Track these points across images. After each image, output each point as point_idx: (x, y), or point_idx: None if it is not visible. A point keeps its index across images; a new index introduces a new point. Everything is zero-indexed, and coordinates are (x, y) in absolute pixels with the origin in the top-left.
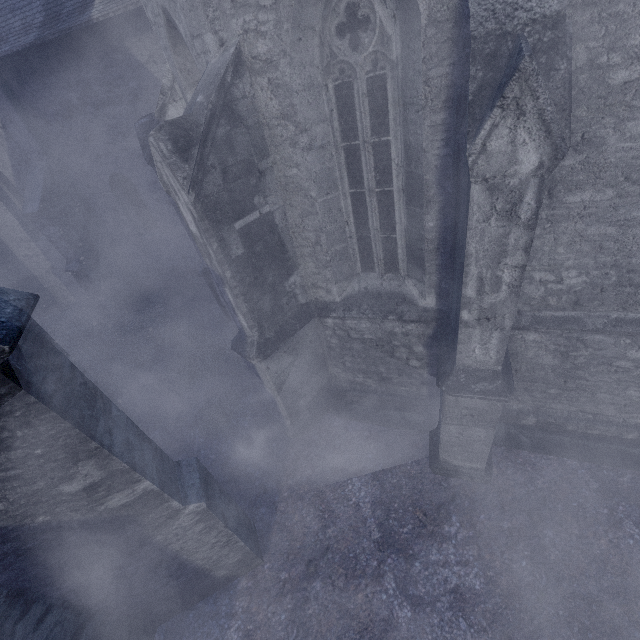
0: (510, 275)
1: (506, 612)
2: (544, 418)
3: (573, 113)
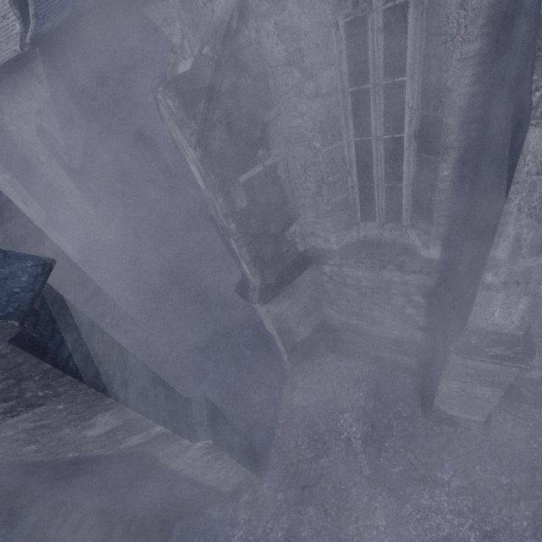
0: None
1: None
2: None
3: None
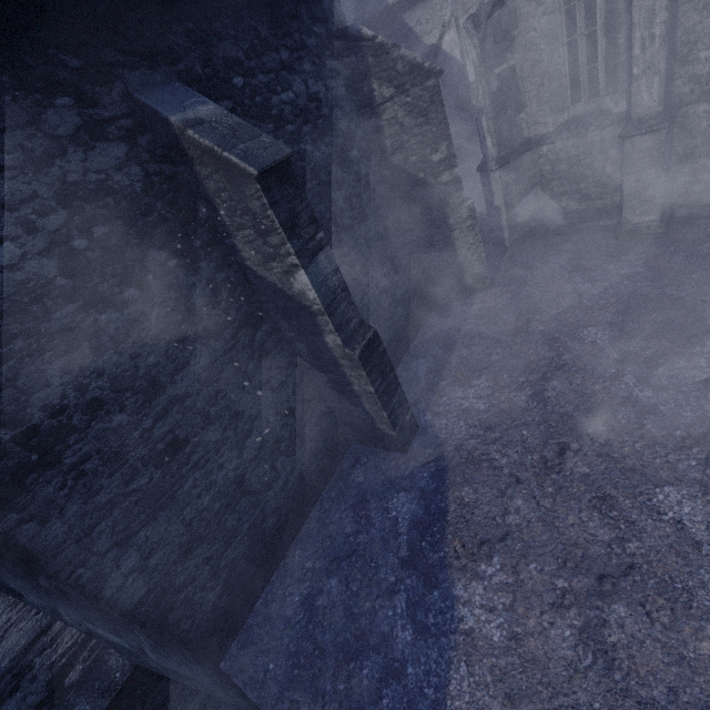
0: (659, 30)
1: (659, 274)
2: None
3: None
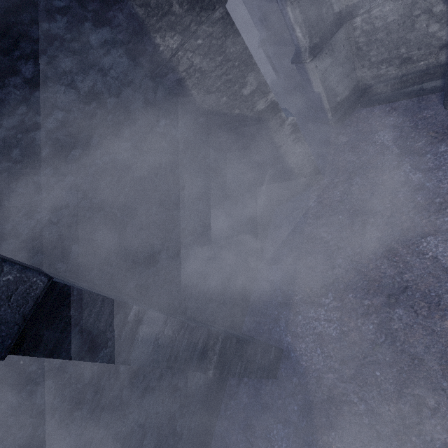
0: None
1: None
2: None
3: None
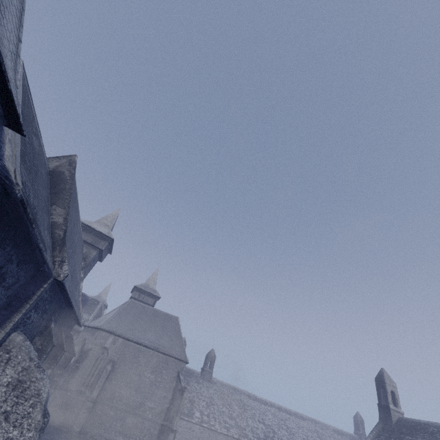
0: (103, 381)
1: None
2: (92, 433)
3: (115, 371)
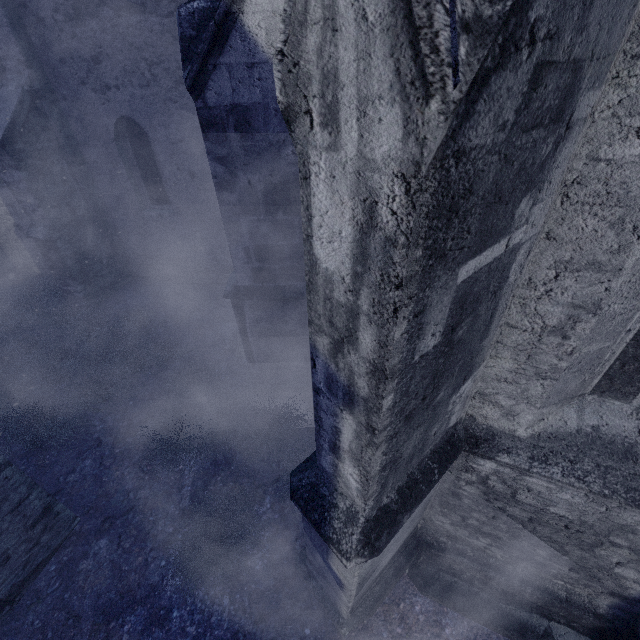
0: None
1: None
2: None
3: None
